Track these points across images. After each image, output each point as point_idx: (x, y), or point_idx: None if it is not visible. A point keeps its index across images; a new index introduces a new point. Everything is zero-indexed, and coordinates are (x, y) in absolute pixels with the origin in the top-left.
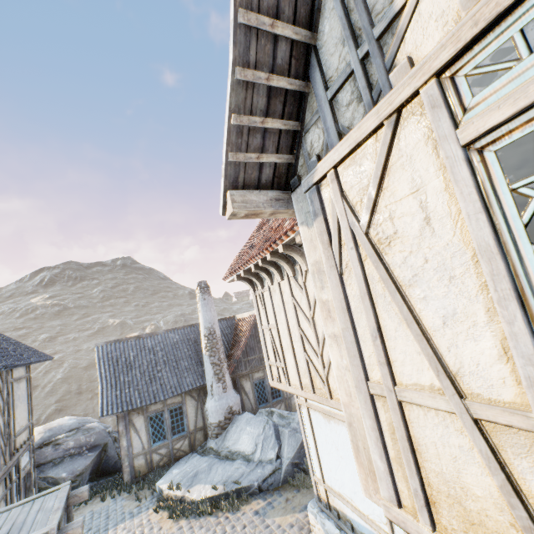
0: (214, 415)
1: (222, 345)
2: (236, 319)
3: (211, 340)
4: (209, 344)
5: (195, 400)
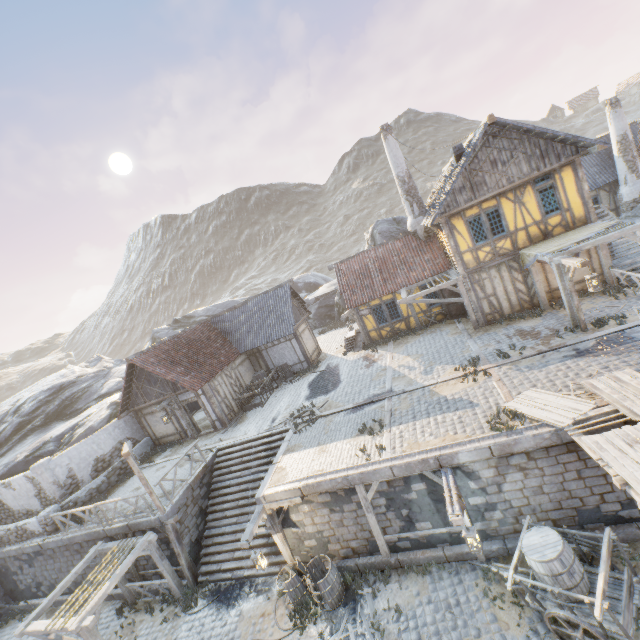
0: (628, 196)
1: (633, 146)
2: (639, 124)
3: (623, 144)
4: (621, 148)
5: (607, 192)
